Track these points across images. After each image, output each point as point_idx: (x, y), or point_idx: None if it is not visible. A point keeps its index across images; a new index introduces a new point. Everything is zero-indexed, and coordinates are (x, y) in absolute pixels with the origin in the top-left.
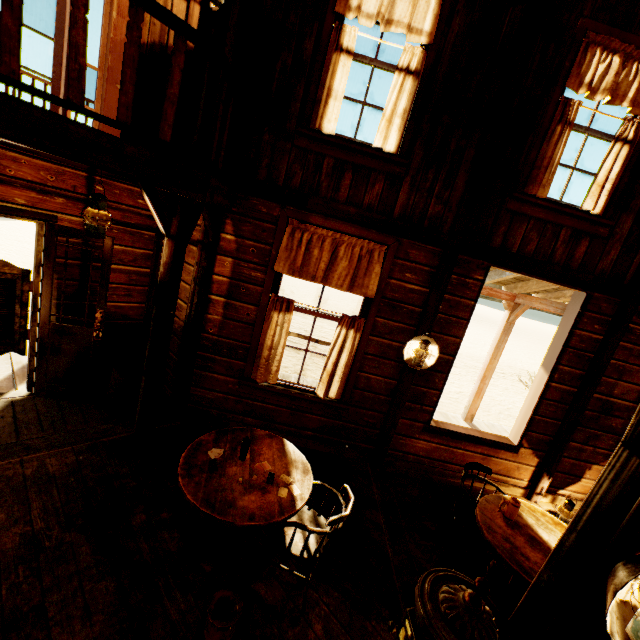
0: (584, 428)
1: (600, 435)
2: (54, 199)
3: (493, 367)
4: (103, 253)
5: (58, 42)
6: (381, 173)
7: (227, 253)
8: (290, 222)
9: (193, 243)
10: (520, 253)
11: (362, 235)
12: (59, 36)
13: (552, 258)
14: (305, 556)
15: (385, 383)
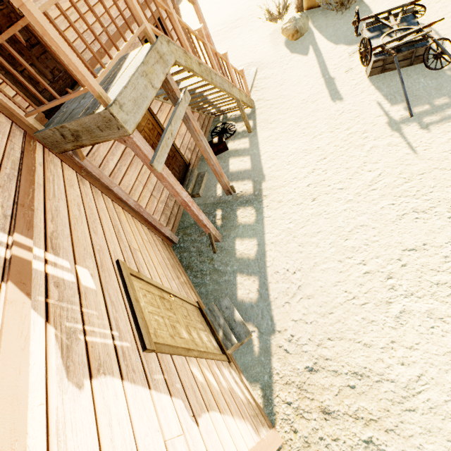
0: None
1: None
2: None
3: None
4: None
5: None
6: None
7: None
8: None
9: None
10: None
11: None
12: None
13: None
14: None
15: None
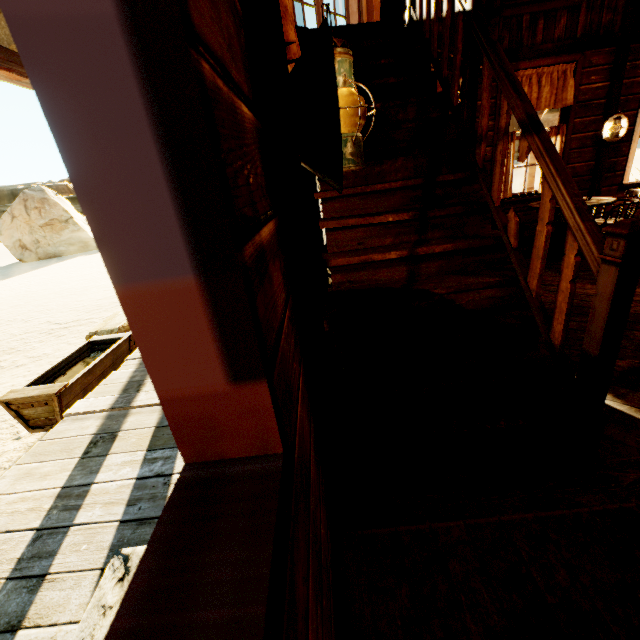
0: None
1: None
2: None
3: (633, 150)
4: None
5: (348, 18)
6: (563, 9)
7: None
8: None
9: None
10: None
11: (557, 62)
12: (347, 14)
13: None
14: None
15: (586, 166)
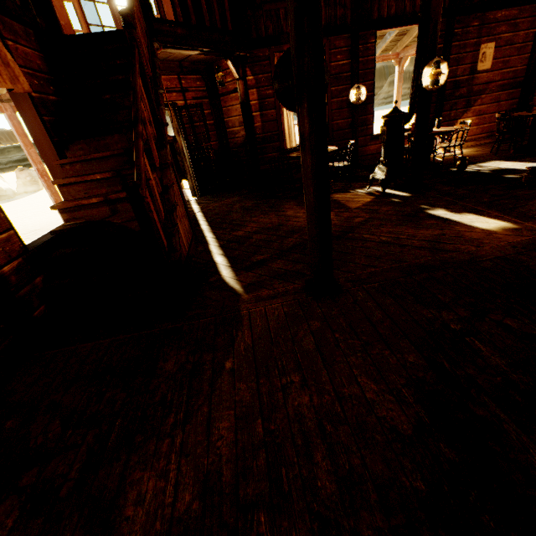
0: (448, 102)
1: (457, 102)
2: (172, 95)
3: (399, 107)
4: (201, 113)
5: None
6: None
7: (252, 87)
8: (275, 55)
9: (232, 92)
10: (389, 17)
11: None
12: None
13: (405, 11)
14: (345, 165)
15: (346, 122)
